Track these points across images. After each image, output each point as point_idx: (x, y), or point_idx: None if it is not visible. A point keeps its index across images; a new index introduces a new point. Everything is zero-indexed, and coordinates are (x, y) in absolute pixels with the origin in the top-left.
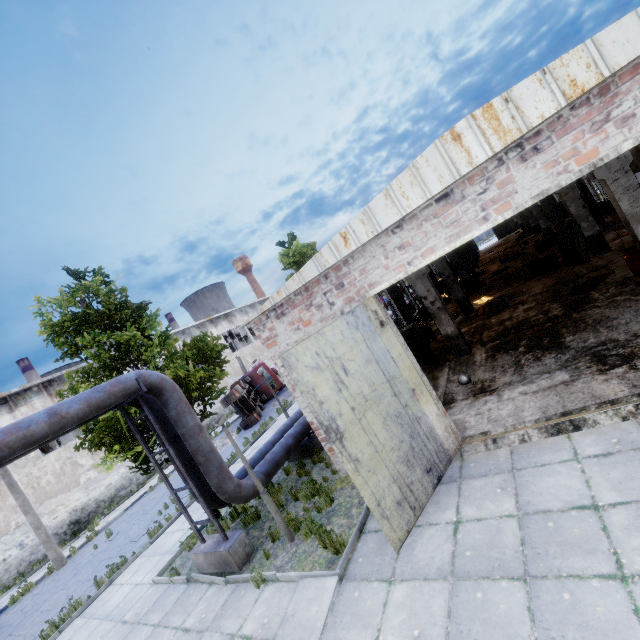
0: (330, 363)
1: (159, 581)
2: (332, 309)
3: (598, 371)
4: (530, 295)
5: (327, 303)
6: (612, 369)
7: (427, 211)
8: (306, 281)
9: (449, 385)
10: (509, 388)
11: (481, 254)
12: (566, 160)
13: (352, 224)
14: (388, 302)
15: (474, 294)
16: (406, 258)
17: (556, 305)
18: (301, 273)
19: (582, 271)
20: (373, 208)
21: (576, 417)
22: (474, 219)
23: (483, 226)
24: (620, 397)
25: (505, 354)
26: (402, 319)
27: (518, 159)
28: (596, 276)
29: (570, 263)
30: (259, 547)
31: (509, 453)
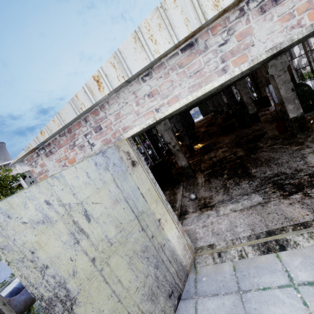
0: (66, 211)
1: None
2: (92, 149)
3: (282, 196)
4: (224, 143)
5: (88, 144)
6: (291, 195)
7: (173, 60)
8: (65, 123)
9: (183, 199)
10: (223, 205)
11: (195, 123)
12: (300, 13)
13: (104, 67)
14: (149, 145)
15: (194, 142)
16: (154, 105)
17: (240, 149)
18: (60, 115)
19: (249, 132)
20: (123, 51)
21: (280, 237)
22: (214, 70)
23: (222, 77)
24: (308, 221)
25: (216, 179)
26: (157, 155)
27: (258, 10)
28: (258, 134)
29: (242, 127)
30: None
31: (233, 269)
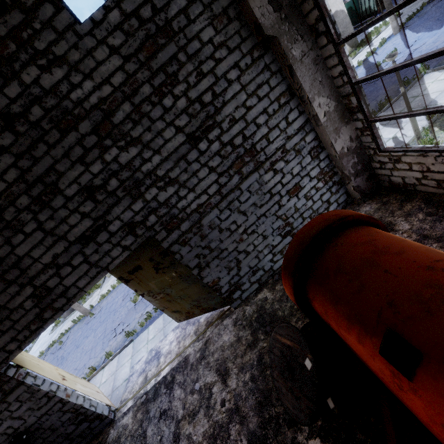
0: None
1: (52, 332)
2: None
3: None
4: None
5: None
6: None
7: None
8: None
9: None
10: None
11: None
12: None
13: None
14: None
15: None
16: None
17: None
18: None
19: None
20: None
21: None
22: None
23: None
24: None
25: None
26: None
27: None
28: None
29: None
30: (81, 303)
31: None
